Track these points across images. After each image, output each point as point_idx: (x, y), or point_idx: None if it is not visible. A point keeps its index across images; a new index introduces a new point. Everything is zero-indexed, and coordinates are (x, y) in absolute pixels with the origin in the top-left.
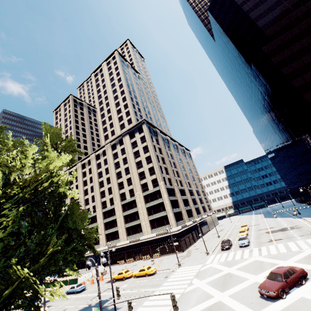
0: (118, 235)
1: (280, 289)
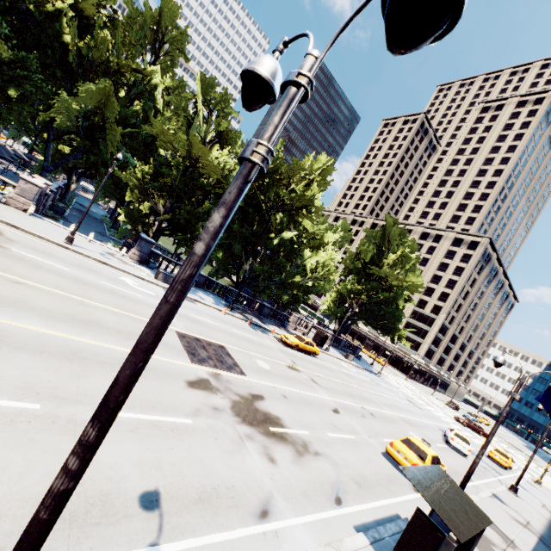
0: None
1: (465, 422)
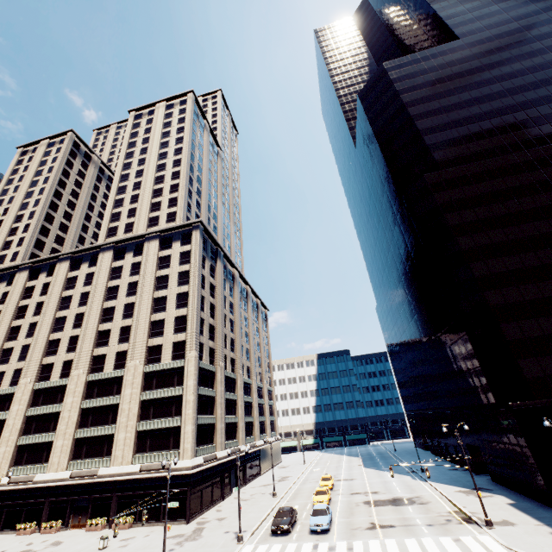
0: (48, 455)
1: None
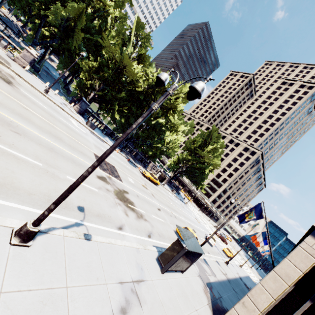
0: None
1: (219, 236)
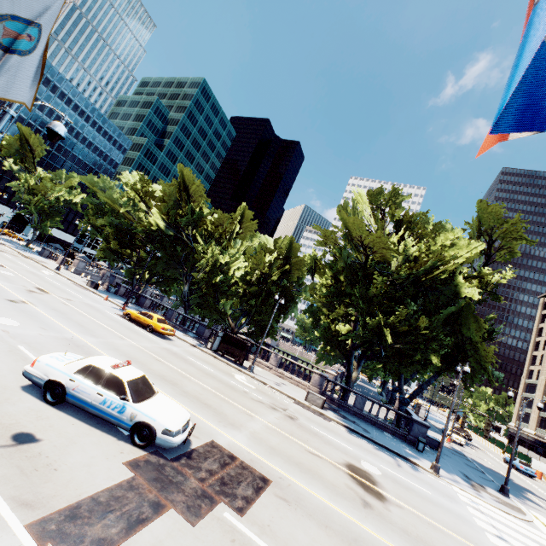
0: None
1: None
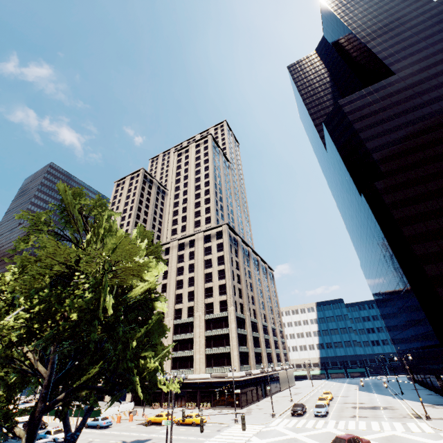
0: None
1: None
